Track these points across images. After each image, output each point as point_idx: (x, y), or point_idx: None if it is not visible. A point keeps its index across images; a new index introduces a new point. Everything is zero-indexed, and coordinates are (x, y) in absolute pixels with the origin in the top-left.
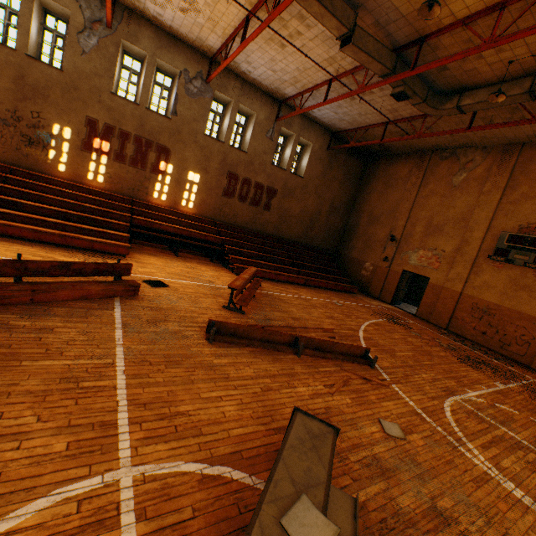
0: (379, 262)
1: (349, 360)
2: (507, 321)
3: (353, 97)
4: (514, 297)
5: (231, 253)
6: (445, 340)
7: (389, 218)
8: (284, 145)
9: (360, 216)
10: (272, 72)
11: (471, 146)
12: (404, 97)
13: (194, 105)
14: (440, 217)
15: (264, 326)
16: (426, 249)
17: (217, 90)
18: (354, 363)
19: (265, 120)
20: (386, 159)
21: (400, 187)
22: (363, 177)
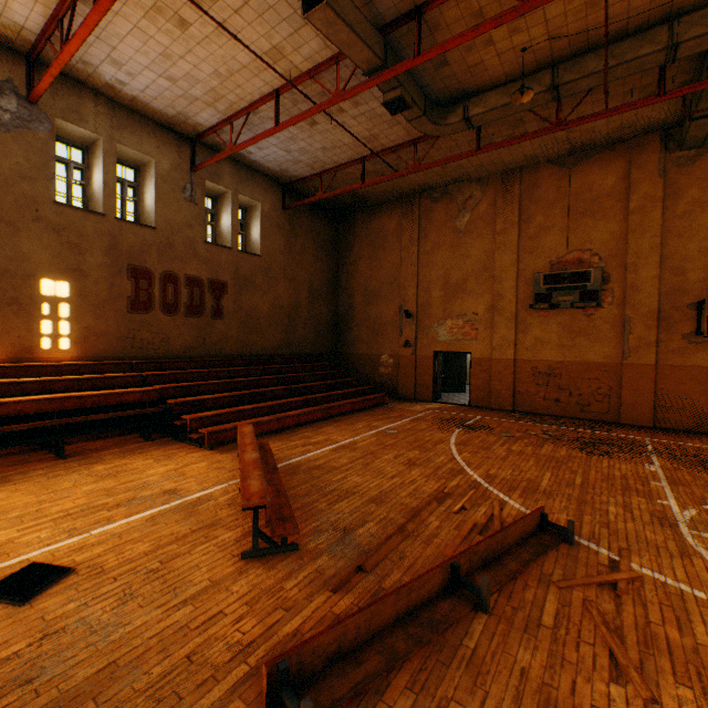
0: (400, 350)
1: (540, 552)
2: (577, 377)
3: (313, 121)
4: (574, 347)
5: (184, 410)
6: (533, 428)
7: (393, 288)
8: (215, 210)
9: (352, 295)
10: (169, 81)
11: (465, 179)
12: (402, 106)
13: (13, 145)
14: (457, 273)
15: (361, 563)
16: (454, 316)
17: (60, 118)
18: (548, 553)
19: (174, 170)
20: (363, 213)
21: (394, 245)
22: (338, 242)
